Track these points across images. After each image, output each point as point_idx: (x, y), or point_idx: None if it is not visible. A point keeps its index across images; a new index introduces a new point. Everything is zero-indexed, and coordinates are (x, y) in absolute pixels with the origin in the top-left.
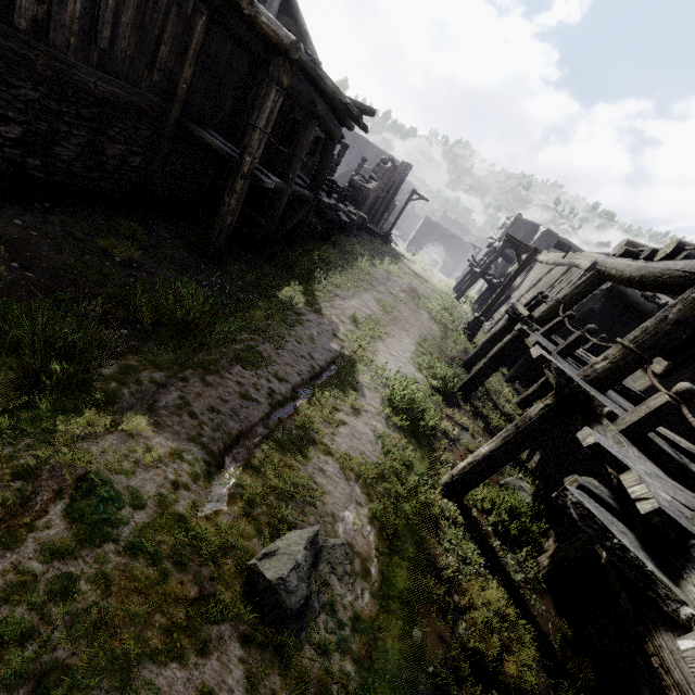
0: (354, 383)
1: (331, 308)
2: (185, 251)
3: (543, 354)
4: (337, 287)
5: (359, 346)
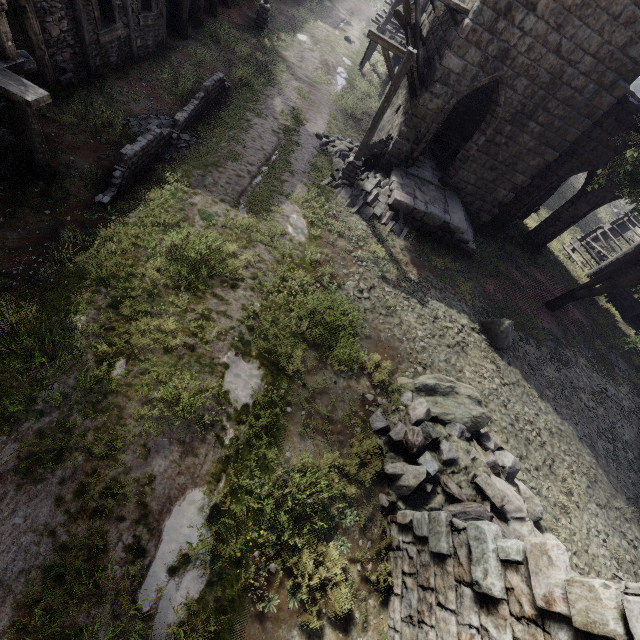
0: (351, 25)
1: (339, 7)
2: None
3: (386, 1)
4: None
5: (350, 18)
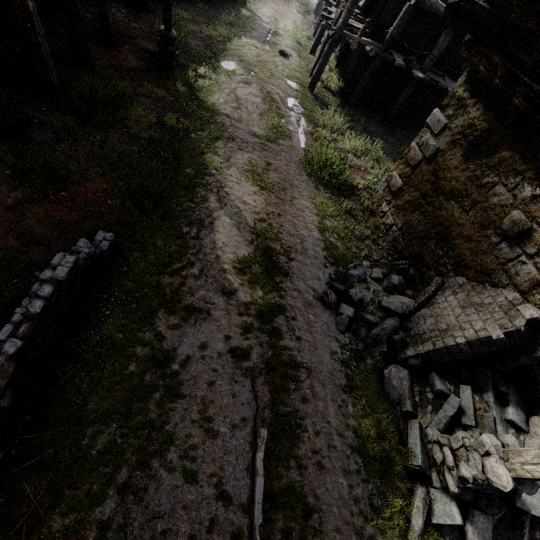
0: (279, 34)
1: (260, 14)
2: (209, 4)
3: None
4: (254, 5)
5: (275, 25)
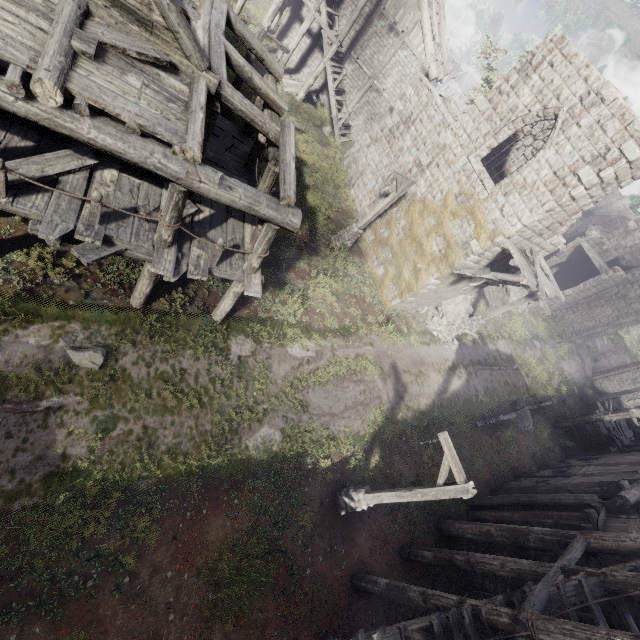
0: None
1: None
2: None
3: None
4: None
5: None
